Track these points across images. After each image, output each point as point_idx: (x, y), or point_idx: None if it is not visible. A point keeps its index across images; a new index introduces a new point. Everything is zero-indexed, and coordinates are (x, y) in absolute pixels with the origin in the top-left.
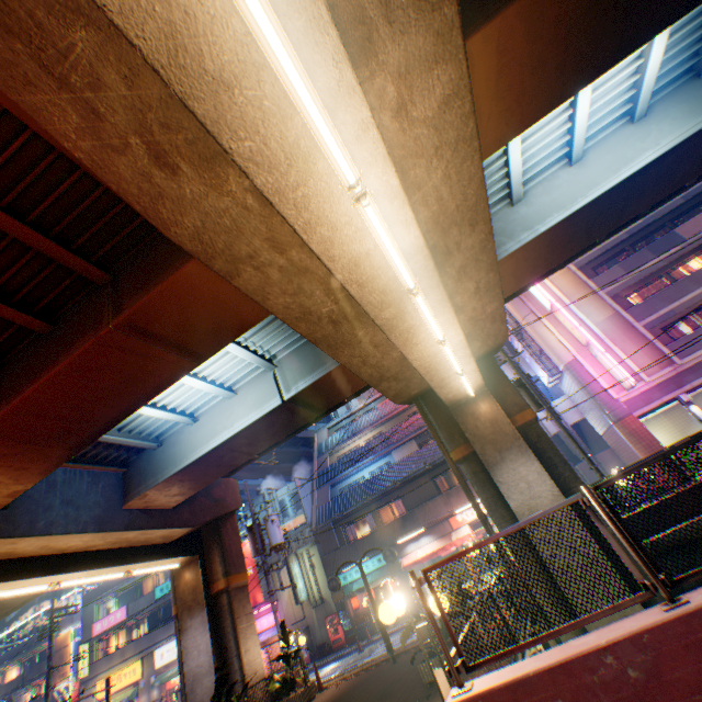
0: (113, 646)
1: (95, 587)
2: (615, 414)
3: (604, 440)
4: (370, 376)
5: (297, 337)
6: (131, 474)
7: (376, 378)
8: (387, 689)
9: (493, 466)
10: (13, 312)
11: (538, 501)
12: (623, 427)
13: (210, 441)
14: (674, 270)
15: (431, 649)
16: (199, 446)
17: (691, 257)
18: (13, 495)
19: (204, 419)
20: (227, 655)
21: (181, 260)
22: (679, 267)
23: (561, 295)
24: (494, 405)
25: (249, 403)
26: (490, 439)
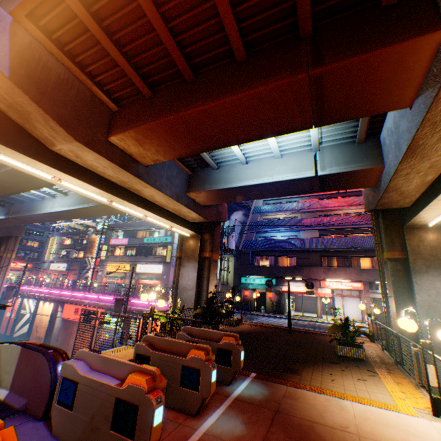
0: (117, 253)
1: (115, 223)
2: None
3: None
4: (393, 185)
5: (348, 136)
6: (193, 177)
7: (393, 188)
8: (300, 344)
9: (416, 273)
10: (236, 36)
11: (438, 305)
12: None
13: (253, 179)
14: None
15: (337, 341)
16: (244, 179)
17: None
18: (155, 161)
19: (252, 164)
20: (201, 287)
21: (397, 36)
22: None
23: None
24: (440, 238)
25: (289, 167)
26: (424, 257)
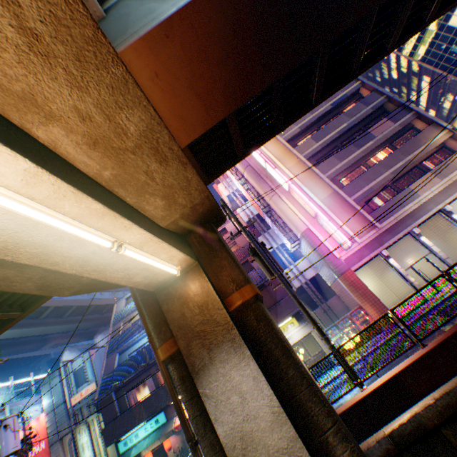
0: None
1: None
2: (339, 269)
3: (333, 289)
4: None
5: None
6: None
7: None
8: None
9: (200, 372)
10: None
11: (254, 425)
12: (345, 279)
13: None
14: (369, 160)
15: None
16: None
17: (380, 150)
18: None
19: None
20: None
21: None
22: (373, 158)
23: (296, 179)
24: (206, 284)
25: None
26: (199, 331)
